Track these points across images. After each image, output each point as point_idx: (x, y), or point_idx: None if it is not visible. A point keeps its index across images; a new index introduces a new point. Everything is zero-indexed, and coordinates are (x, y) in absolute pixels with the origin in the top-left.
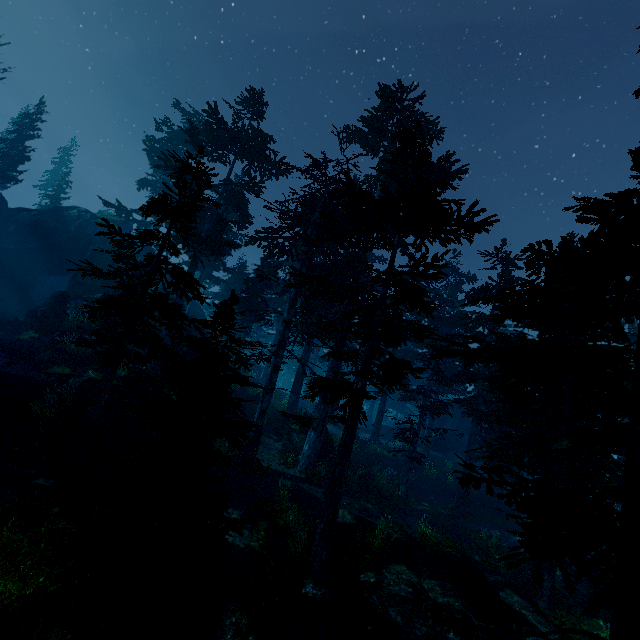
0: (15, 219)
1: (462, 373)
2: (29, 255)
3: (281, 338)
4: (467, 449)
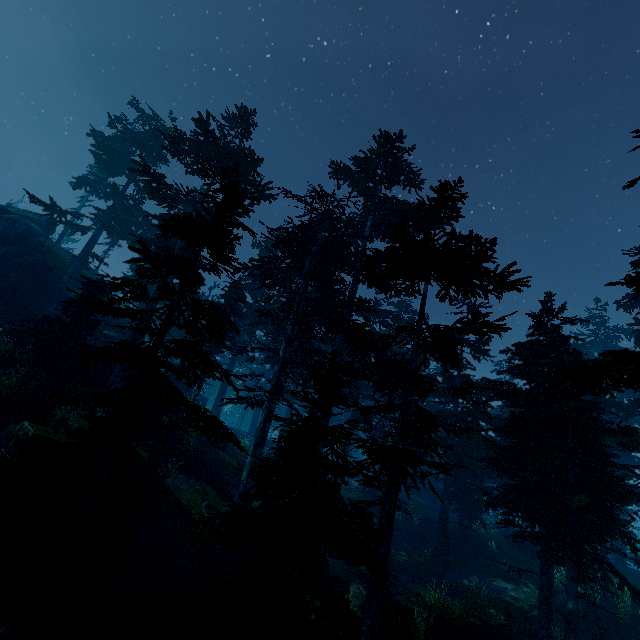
0: None
1: (435, 413)
2: None
3: (276, 380)
4: (444, 492)
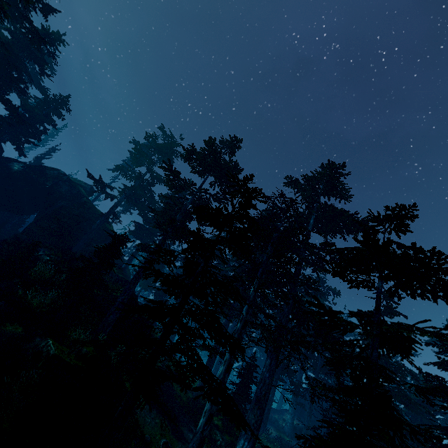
0: (4, 165)
1: None
2: (2, 194)
3: (238, 336)
4: None
